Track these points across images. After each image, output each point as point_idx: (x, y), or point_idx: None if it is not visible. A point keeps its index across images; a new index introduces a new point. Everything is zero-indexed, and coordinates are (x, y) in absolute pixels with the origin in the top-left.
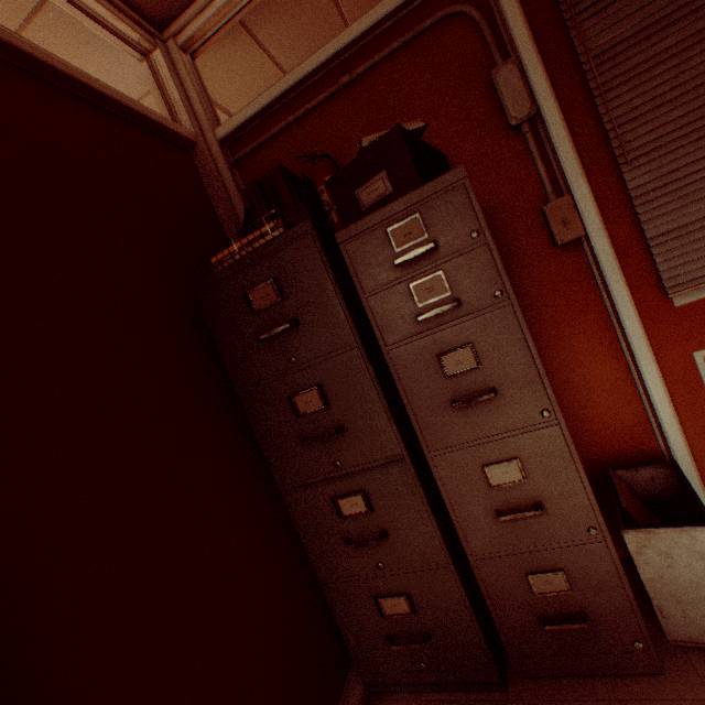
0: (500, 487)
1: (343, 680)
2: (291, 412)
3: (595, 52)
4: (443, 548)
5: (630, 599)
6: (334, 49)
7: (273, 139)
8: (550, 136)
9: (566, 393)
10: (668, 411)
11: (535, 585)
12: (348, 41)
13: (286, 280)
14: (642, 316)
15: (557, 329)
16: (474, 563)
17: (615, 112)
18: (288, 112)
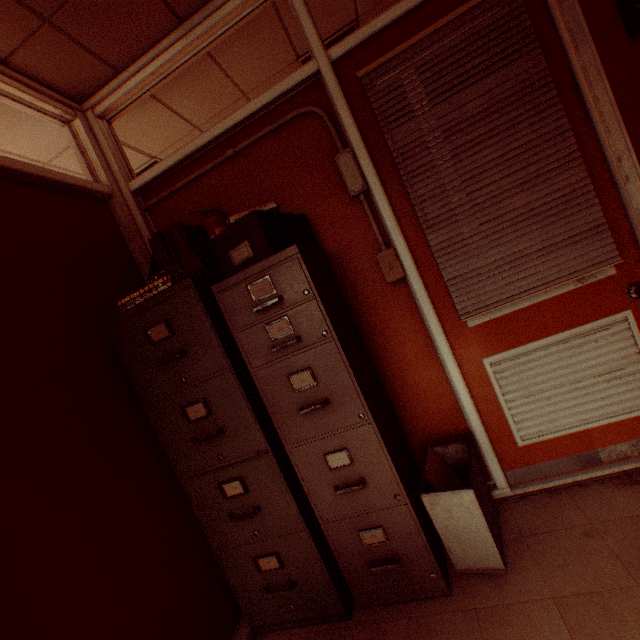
0: (337, 469)
1: (234, 625)
2: (185, 419)
3: (402, 150)
4: (300, 516)
5: (426, 543)
6: (221, 129)
7: (178, 191)
8: (377, 205)
9: (404, 389)
10: (468, 401)
11: (366, 538)
12: (231, 125)
13: (176, 320)
14: (449, 333)
15: (395, 342)
16: (324, 525)
17: (418, 192)
18: (188, 172)
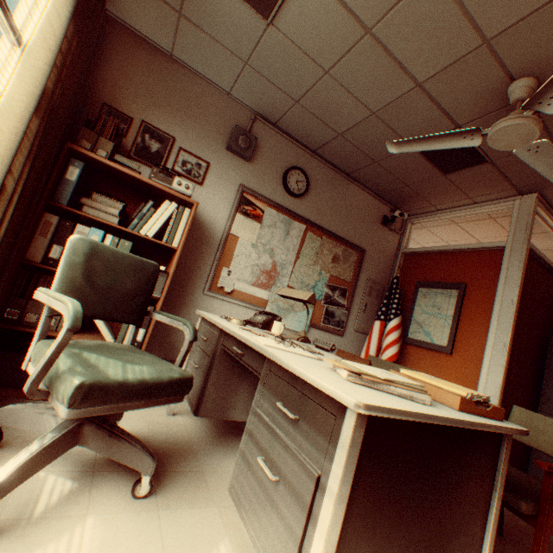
0: None
1: None
2: None
3: None
4: None
5: None
6: None
7: None
8: None
9: None
10: None
11: None
12: None
13: None
14: None
15: None
16: None
17: None
18: None
